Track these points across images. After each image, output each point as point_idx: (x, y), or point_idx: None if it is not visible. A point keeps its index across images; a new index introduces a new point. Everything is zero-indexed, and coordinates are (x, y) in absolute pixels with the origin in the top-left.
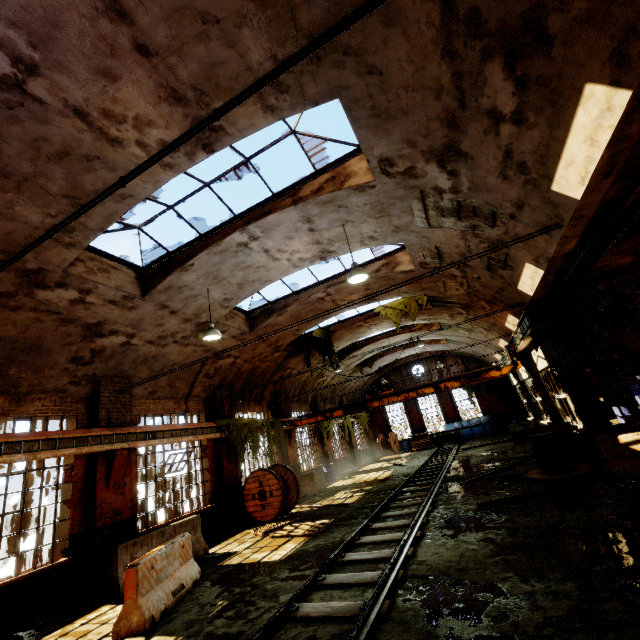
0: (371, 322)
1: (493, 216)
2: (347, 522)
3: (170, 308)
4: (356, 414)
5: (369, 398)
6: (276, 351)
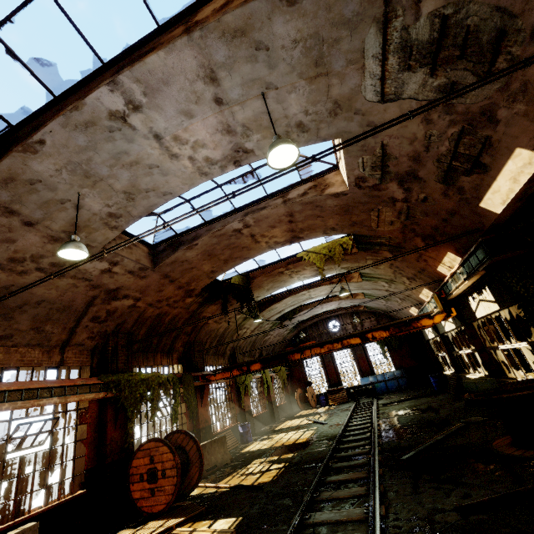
0: (293, 269)
1: (496, 45)
2: (259, 529)
3: (22, 216)
4: (275, 368)
5: (290, 350)
6: (188, 296)
